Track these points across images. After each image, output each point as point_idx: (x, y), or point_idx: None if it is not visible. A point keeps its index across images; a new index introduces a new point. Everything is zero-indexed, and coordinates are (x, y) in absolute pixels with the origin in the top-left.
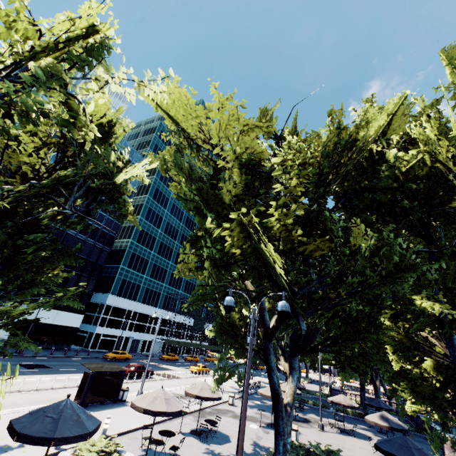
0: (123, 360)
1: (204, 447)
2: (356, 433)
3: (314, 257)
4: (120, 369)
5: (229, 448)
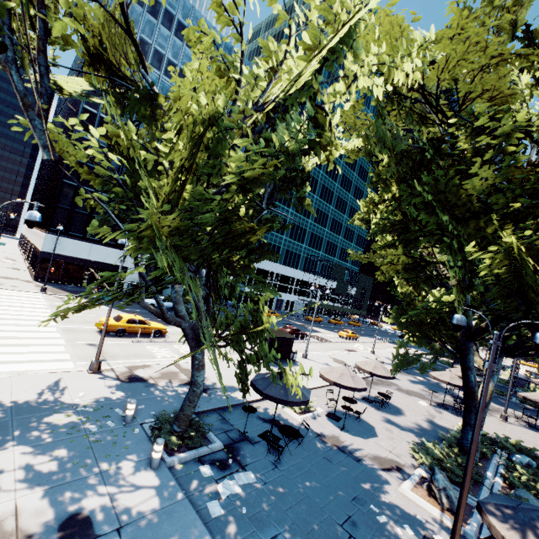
0: None
1: (380, 414)
2: None
3: None
4: (289, 336)
5: (404, 420)
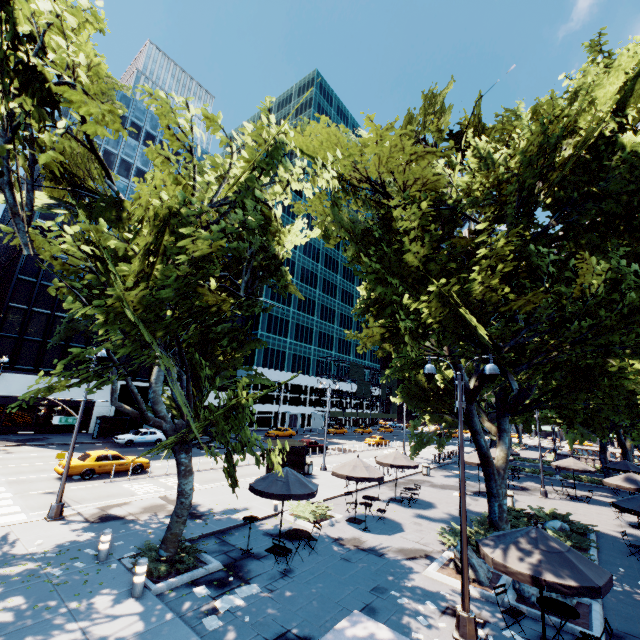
0: (287, 437)
1: (409, 511)
2: (593, 500)
3: (523, 311)
4: (300, 444)
5: (436, 512)
